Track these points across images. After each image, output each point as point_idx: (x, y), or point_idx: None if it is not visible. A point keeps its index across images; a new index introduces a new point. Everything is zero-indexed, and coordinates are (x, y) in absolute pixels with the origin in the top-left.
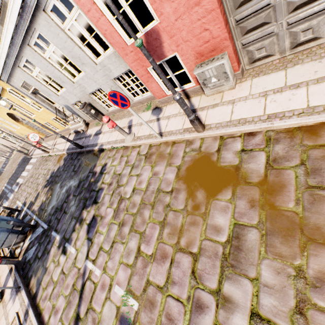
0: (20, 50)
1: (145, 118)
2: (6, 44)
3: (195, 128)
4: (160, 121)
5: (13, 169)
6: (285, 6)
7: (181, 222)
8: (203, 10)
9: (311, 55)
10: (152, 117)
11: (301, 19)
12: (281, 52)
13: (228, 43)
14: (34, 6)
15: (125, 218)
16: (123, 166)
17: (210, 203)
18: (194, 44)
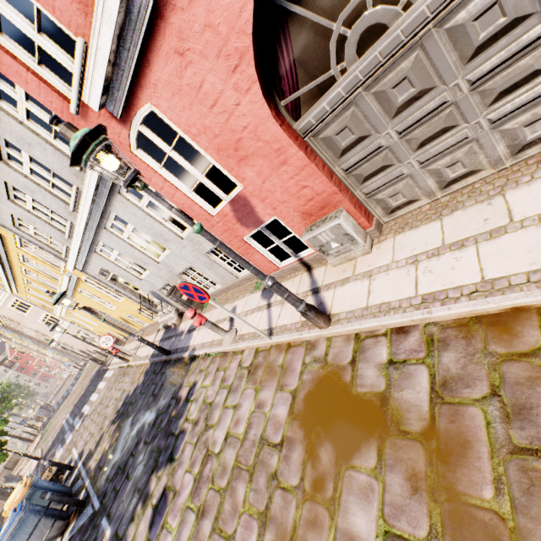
0: (96, 234)
1: (252, 303)
2: (81, 231)
3: (313, 323)
4: (271, 308)
5: (83, 389)
6: (404, 144)
7: (292, 518)
8: (293, 168)
9: (475, 195)
10: (261, 302)
11: (436, 154)
12: (428, 195)
13: (341, 197)
14: (109, 191)
15: (207, 499)
16: (217, 388)
17: (341, 475)
18: (295, 204)
